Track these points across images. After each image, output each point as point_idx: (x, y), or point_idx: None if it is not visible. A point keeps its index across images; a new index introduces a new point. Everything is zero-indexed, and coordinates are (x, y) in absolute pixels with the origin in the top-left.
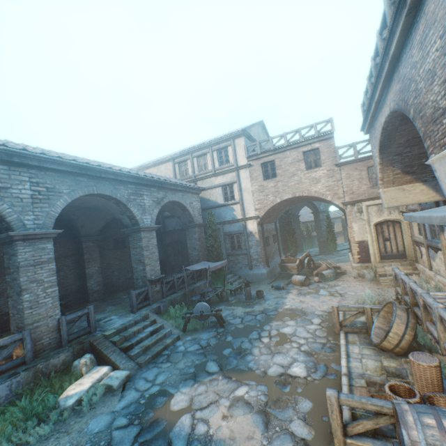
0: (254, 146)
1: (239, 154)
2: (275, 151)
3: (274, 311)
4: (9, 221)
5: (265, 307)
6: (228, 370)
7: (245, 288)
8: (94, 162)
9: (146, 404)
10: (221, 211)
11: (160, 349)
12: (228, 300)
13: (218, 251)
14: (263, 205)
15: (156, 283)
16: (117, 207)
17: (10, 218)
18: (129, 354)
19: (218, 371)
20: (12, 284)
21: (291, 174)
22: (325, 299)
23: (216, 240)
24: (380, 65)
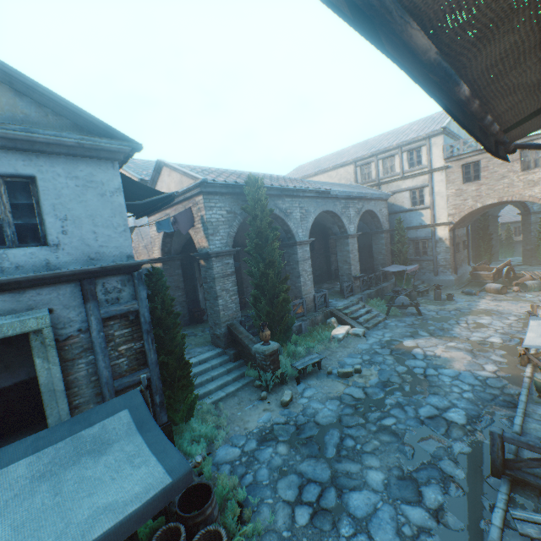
0: (454, 146)
1: (434, 155)
2: (482, 151)
3: (468, 309)
4: (293, 233)
5: (457, 307)
6: (437, 336)
7: (435, 290)
8: (320, 185)
9: (386, 343)
10: (406, 216)
11: (377, 322)
12: (416, 299)
13: (405, 257)
14: (459, 210)
15: (357, 280)
16: (331, 219)
17: (294, 232)
18: (358, 321)
19: (429, 335)
20: (291, 271)
21: (500, 176)
22: (523, 305)
23: (404, 245)
24: None
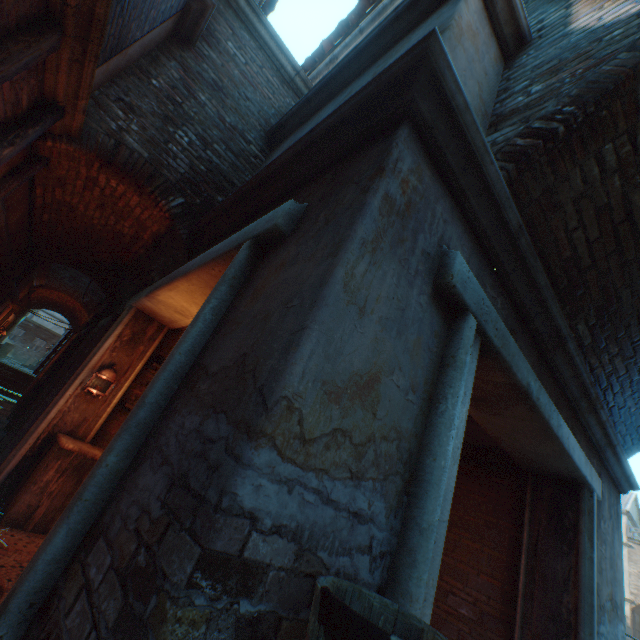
0: (636, 530)
1: None
2: None
3: None
4: None
5: None
6: None
7: None
8: None
9: None
10: None
11: None
12: None
13: None
14: None
15: None
16: None
17: None
18: None
19: None
20: None
21: None
22: None
23: None
24: None
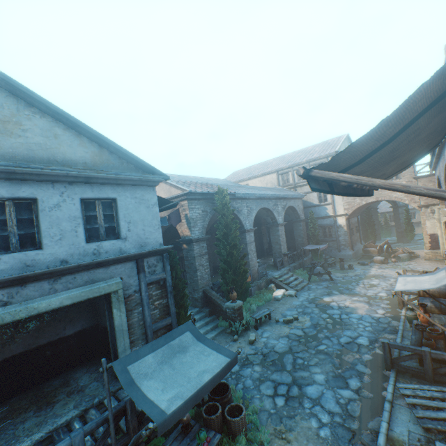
0: None
1: None
2: None
3: (363, 275)
4: (243, 224)
5: (356, 273)
6: (345, 293)
7: (340, 262)
8: (258, 190)
9: (312, 300)
10: (315, 209)
11: (303, 286)
12: (327, 269)
13: (317, 238)
14: (351, 206)
15: (285, 256)
16: (266, 213)
17: (243, 223)
18: (290, 286)
19: (340, 293)
20: (241, 251)
21: None
22: (399, 271)
23: (316, 230)
24: (431, 160)
